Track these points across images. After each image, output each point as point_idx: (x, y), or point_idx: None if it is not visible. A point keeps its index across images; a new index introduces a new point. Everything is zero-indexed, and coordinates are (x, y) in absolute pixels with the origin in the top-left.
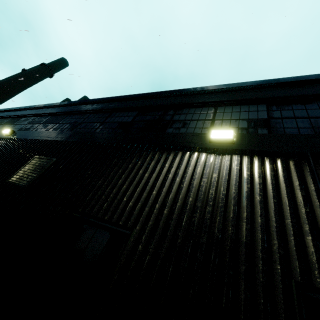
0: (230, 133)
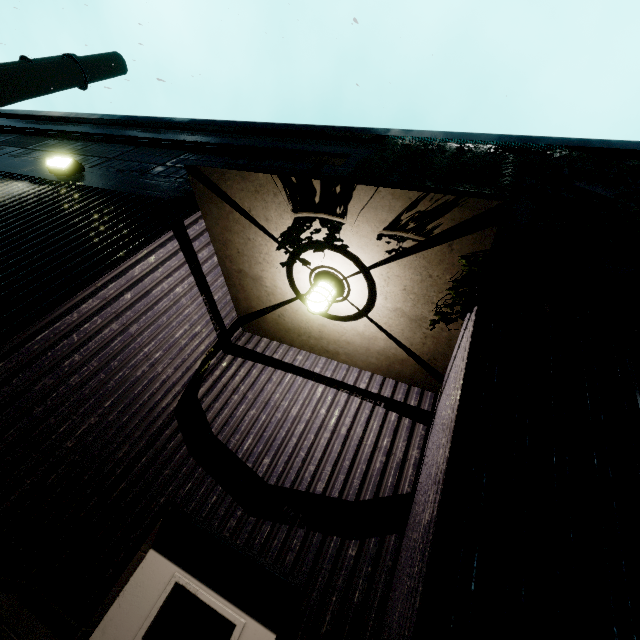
0: (65, 161)
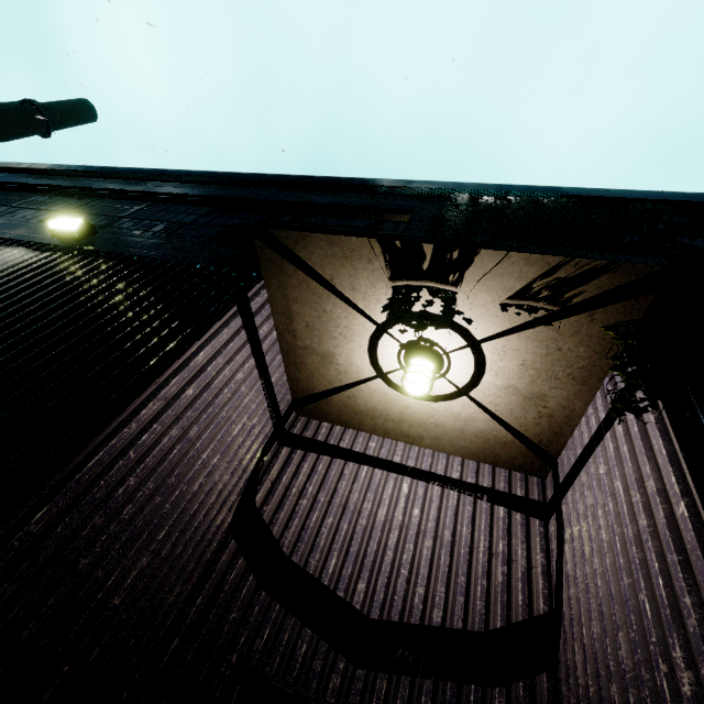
0: (73, 223)
